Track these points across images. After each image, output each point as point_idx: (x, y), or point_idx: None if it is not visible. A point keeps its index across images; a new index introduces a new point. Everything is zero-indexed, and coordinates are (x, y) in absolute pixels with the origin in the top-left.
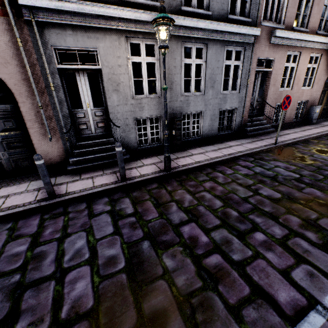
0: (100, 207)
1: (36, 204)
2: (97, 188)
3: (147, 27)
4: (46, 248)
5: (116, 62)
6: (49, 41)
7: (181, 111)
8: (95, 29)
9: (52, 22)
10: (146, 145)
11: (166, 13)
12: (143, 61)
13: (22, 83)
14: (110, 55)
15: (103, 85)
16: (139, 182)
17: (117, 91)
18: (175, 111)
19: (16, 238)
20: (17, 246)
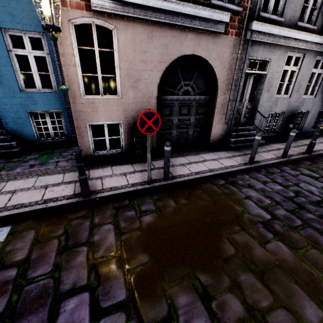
0: (291, 171)
1: (247, 165)
2: (272, 160)
3: (303, 45)
4: (295, 188)
5: (276, 70)
6: (249, 53)
7: (296, 110)
8: (275, 45)
9: (257, 40)
10: (266, 134)
11: (317, 34)
12: (289, 69)
13: (225, 82)
14: (275, 64)
15: (259, 85)
16: (295, 159)
17: (268, 91)
18: (293, 109)
19: (264, 182)
20: (274, 186)
